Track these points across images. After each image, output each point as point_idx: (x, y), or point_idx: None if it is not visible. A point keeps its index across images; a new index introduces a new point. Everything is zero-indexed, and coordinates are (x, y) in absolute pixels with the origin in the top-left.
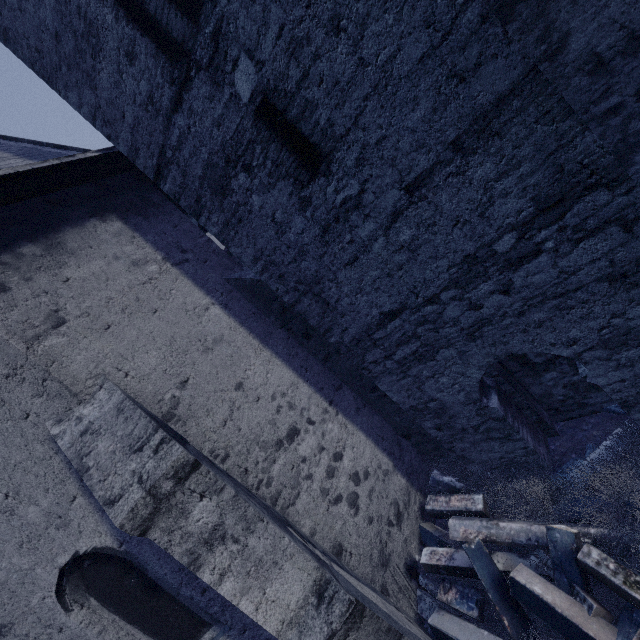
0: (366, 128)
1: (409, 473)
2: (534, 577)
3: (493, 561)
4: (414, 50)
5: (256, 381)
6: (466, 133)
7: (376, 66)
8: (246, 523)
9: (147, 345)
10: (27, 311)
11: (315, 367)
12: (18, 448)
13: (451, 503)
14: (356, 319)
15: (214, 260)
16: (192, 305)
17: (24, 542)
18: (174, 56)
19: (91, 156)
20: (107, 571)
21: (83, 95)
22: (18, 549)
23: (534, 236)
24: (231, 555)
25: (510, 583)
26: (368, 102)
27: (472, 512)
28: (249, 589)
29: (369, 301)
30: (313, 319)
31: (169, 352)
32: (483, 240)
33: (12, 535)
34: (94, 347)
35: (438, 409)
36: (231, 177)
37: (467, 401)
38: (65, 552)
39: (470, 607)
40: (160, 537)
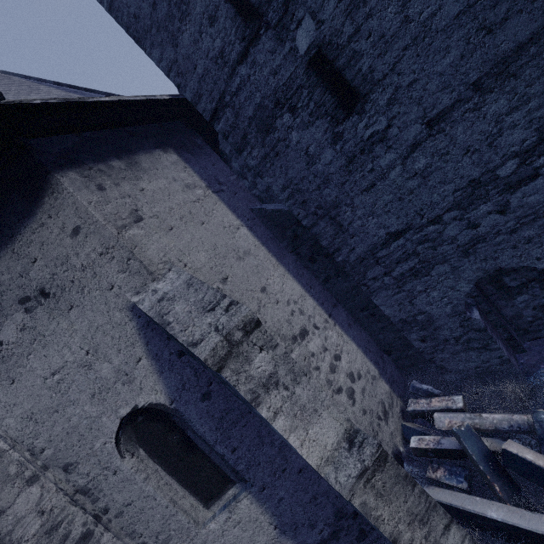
0: (401, 73)
1: (391, 382)
2: (524, 449)
3: (482, 440)
4: (452, 8)
5: (275, 288)
6: (486, 75)
7: (418, 22)
8: (293, 375)
9: (198, 247)
10: (117, 207)
11: (317, 286)
12: (101, 313)
13: (432, 404)
14: (364, 239)
15: (241, 194)
16: (228, 224)
17: (96, 393)
18: (249, 18)
19: (165, 98)
20: (155, 427)
21: (165, 52)
22: (90, 399)
23: (534, 162)
24: (282, 399)
25: (502, 454)
26: (406, 52)
27: (452, 410)
28: (296, 428)
29: (378, 223)
30: (325, 240)
31: (213, 255)
32: (488, 166)
33: (87, 386)
34: (162, 241)
35: (425, 321)
36: (277, 117)
37: (453, 313)
38: (127, 405)
39: (459, 481)
40: (230, 376)
